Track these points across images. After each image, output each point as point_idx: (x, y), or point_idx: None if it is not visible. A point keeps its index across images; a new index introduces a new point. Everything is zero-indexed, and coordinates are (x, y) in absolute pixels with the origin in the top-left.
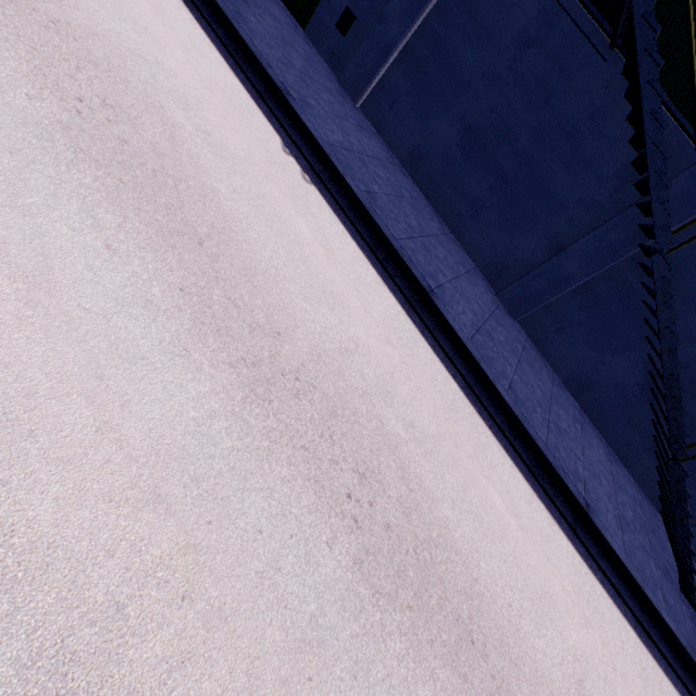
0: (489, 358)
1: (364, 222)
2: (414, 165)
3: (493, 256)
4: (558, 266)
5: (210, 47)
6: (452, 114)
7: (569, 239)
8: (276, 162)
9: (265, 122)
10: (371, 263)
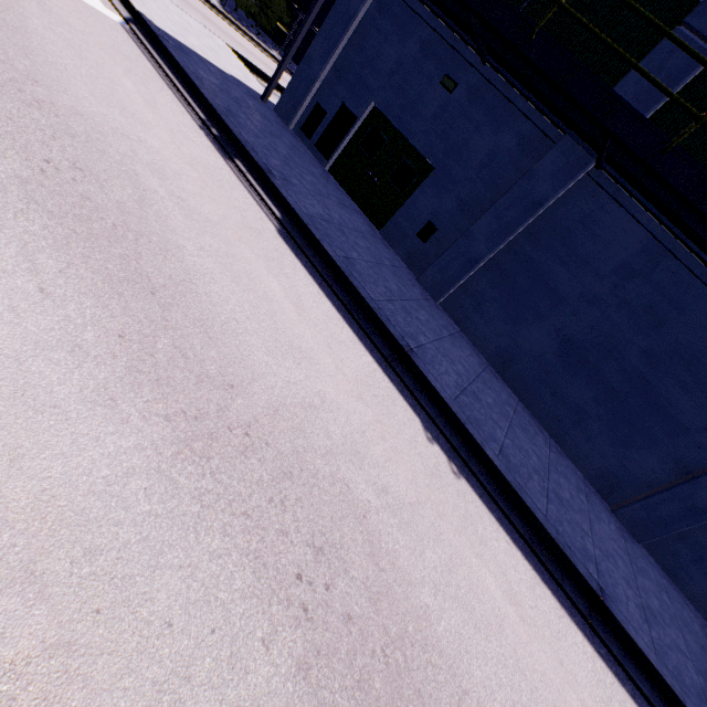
0: (677, 670)
1: (511, 501)
2: (503, 365)
3: (603, 467)
4: (691, 494)
5: (339, 320)
6: (547, 324)
7: (699, 464)
8: (432, 470)
9: (403, 402)
10: (540, 577)
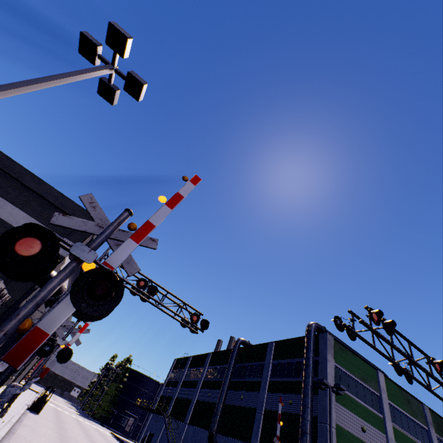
0: None
1: None
2: None
3: None
4: None
5: None
6: None
7: None
8: None
9: None
10: None
